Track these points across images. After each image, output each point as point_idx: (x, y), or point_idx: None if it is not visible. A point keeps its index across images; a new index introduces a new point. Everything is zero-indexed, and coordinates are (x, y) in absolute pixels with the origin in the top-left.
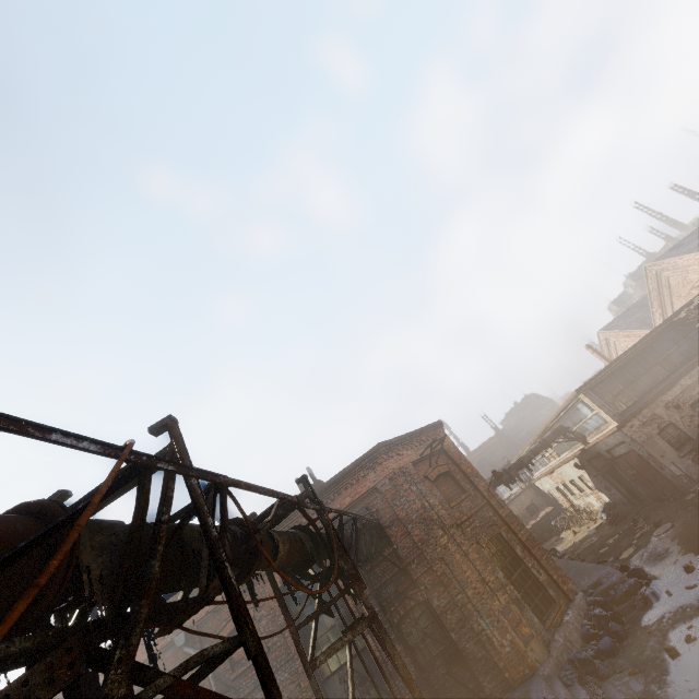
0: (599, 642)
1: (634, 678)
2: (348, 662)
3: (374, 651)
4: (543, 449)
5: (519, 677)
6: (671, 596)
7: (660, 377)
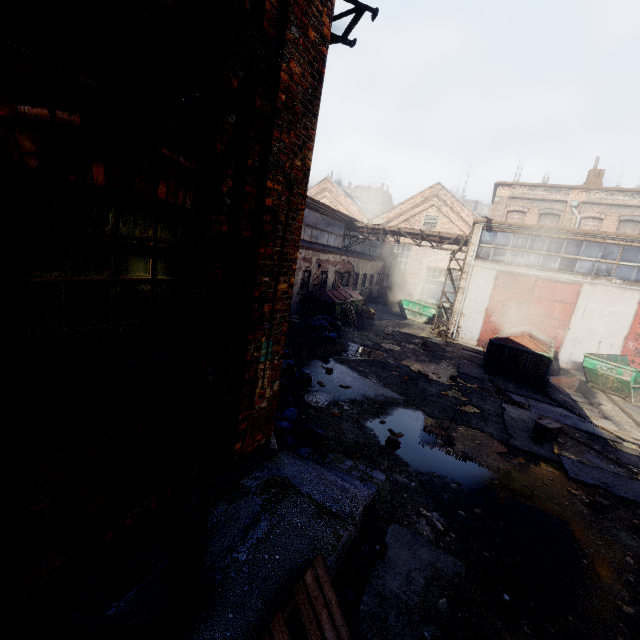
0: (284, 412)
1: (361, 464)
2: None
3: None
4: None
5: (249, 451)
6: (325, 388)
7: (324, 242)
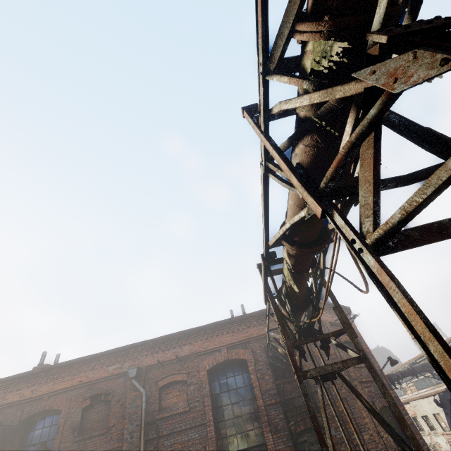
0: None
1: None
2: (320, 396)
3: (271, 448)
4: (410, 375)
5: None
6: None
7: None
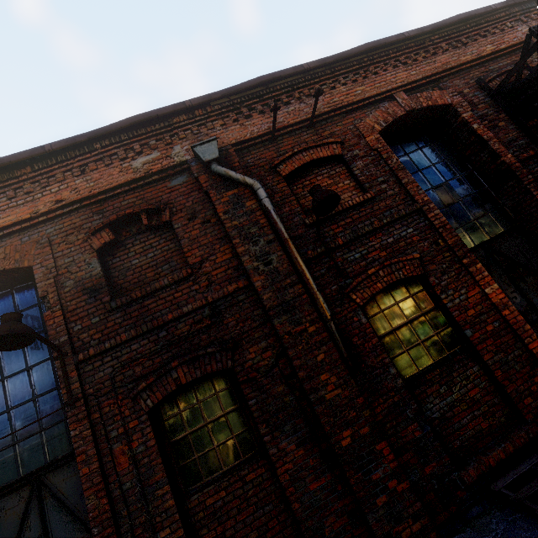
0: None
1: None
2: None
3: None
4: None
5: None
6: None
7: None
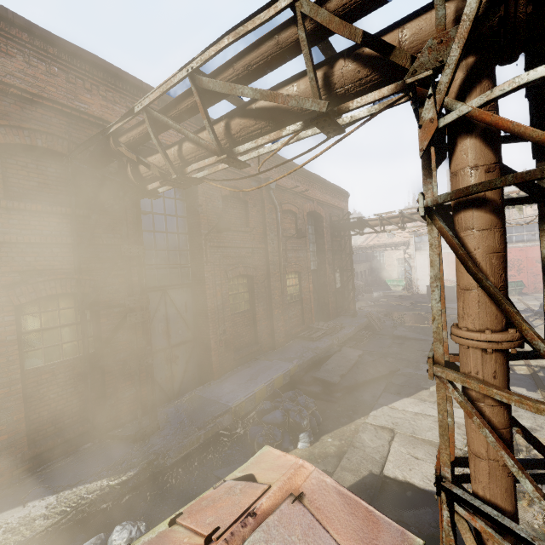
0: None
1: None
2: None
3: (328, 272)
4: None
5: (352, 308)
6: None
7: None
